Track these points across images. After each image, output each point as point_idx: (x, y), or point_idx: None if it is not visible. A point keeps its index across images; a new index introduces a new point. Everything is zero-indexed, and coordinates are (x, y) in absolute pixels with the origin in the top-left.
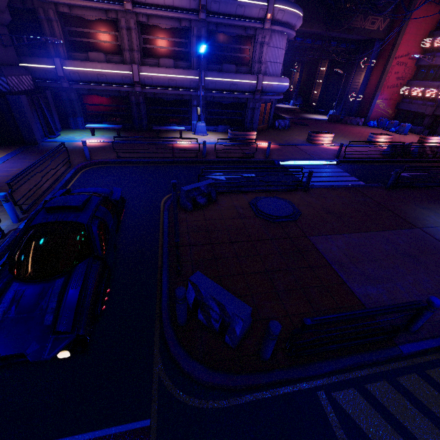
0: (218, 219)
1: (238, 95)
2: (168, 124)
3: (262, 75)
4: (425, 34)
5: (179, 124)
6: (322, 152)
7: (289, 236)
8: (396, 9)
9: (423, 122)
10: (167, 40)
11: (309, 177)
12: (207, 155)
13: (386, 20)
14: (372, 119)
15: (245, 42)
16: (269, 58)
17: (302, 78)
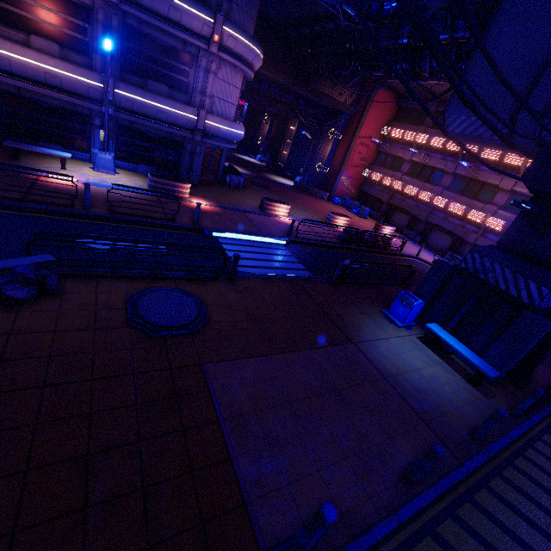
0: (42, 332)
1: (169, 129)
2: (46, 143)
3: (205, 111)
4: (385, 121)
5: (67, 148)
6: (273, 227)
7: (170, 366)
8: (362, 88)
9: (380, 209)
10: (48, 12)
11: (234, 263)
12: (96, 206)
13: (352, 96)
14: (337, 196)
15: (184, 61)
16: (217, 92)
17: (272, 132)
